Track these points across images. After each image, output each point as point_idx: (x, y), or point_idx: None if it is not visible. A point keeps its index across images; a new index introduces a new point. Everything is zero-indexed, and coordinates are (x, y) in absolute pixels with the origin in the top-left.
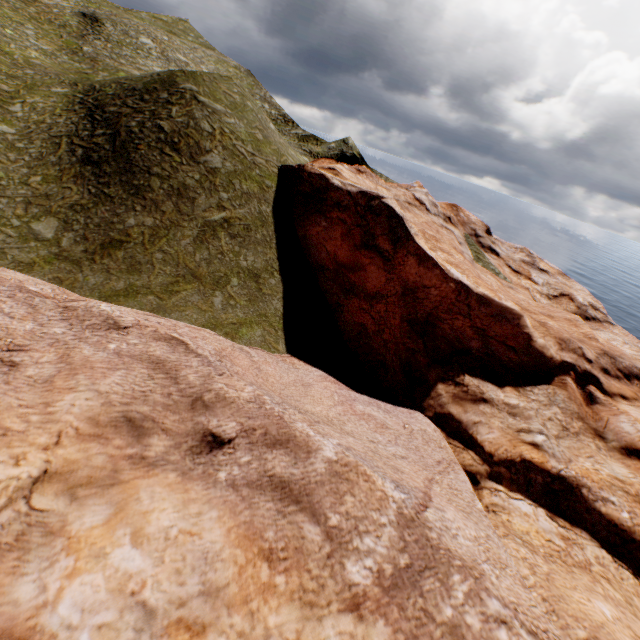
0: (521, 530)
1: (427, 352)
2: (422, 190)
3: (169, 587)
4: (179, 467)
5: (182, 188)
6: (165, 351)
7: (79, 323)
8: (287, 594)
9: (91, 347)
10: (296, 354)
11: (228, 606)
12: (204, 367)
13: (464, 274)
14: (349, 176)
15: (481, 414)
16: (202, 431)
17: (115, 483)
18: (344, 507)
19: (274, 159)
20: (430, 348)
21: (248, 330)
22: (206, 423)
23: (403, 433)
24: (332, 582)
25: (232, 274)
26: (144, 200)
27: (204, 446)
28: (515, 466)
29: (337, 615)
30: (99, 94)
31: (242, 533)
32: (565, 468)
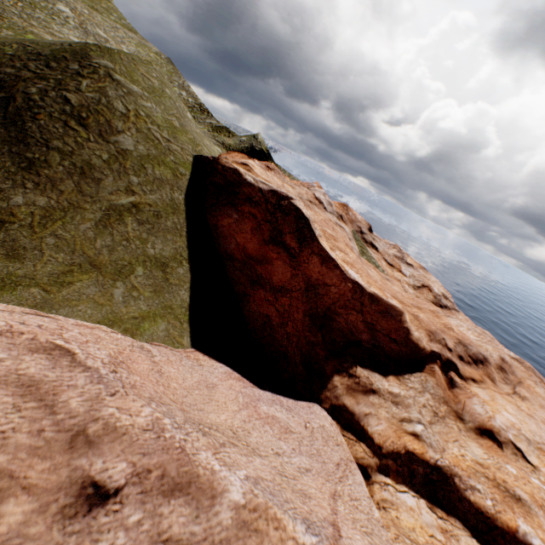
0: (408, 527)
1: (325, 344)
2: (321, 190)
3: None
4: (41, 544)
5: (86, 167)
6: (42, 367)
7: None
8: None
9: None
10: (201, 348)
11: None
12: (93, 385)
13: (358, 273)
14: (260, 172)
15: (371, 405)
16: (81, 480)
17: None
18: None
19: (190, 148)
20: (328, 340)
21: (151, 324)
22: (87, 467)
23: (305, 435)
24: None
25: (137, 262)
26: (38, 176)
27: (81, 504)
28: (401, 458)
29: None
30: None
31: None
32: (441, 458)
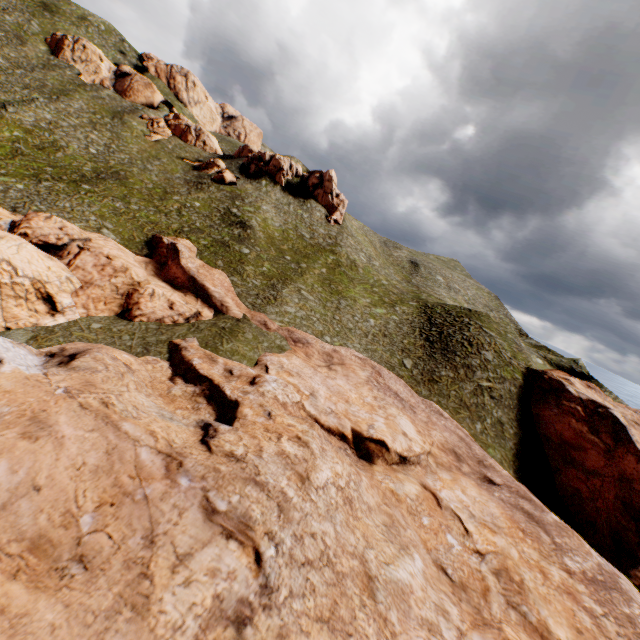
0: None
1: (638, 534)
2: None
3: (478, 513)
4: (475, 480)
5: (469, 364)
6: (463, 435)
7: (428, 407)
8: (532, 546)
9: (435, 418)
10: (520, 482)
11: (504, 533)
12: (481, 450)
13: None
14: (580, 387)
15: None
16: (483, 474)
17: (450, 470)
18: (563, 539)
19: (523, 362)
20: None
21: (492, 451)
22: (485, 472)
23: None
24: (555, 557)
25: (487, 417)
26: (450, 364)
27: (485, 480)
28: None
29: (558, 568)
30: (432, 310)
31: (508, 517)
32: None
